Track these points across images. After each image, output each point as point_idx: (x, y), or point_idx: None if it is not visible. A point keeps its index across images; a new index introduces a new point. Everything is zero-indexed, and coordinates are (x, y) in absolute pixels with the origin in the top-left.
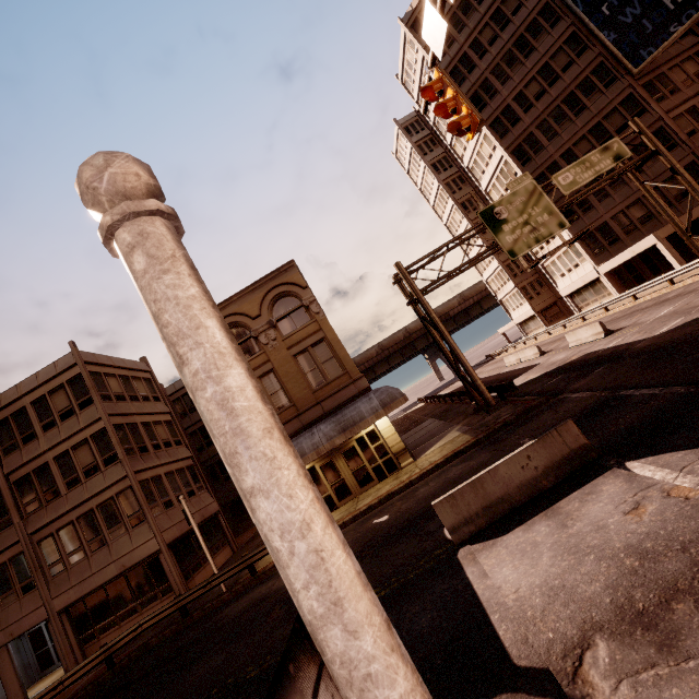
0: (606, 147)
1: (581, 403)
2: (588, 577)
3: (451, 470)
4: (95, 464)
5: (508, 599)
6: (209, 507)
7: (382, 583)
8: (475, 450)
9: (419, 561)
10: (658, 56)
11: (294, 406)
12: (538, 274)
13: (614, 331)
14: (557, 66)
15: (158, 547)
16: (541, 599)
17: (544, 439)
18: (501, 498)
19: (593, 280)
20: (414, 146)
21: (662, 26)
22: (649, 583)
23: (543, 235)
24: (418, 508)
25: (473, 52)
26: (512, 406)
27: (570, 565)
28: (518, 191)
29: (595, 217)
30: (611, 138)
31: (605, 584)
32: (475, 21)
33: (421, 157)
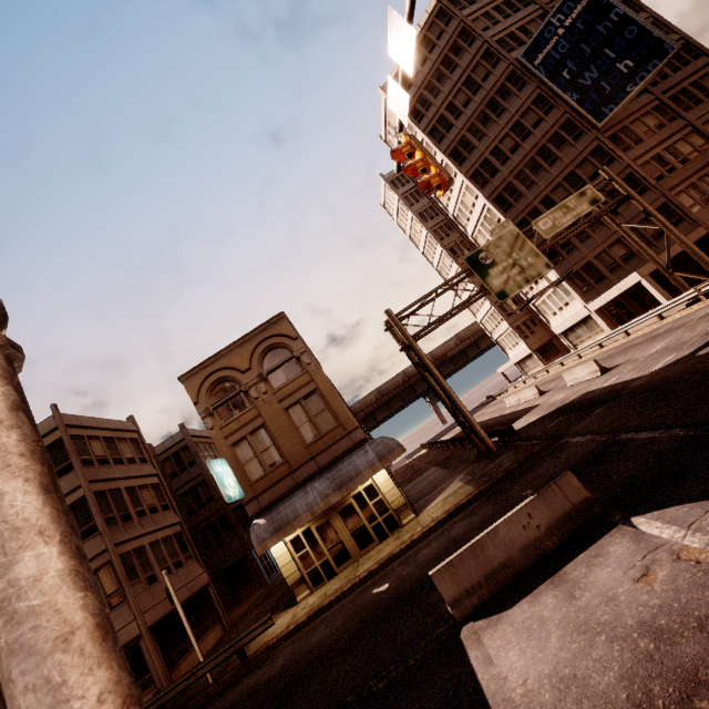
0: (580, 194)
1: (582, 448)
2: (600, 664)
3: (454, 527)
4: None
5: (515, 693)
6: (198, 579)
7: (380, 672)
8: (478, 503)
9: (420, 643)
10: (618, 112)
11: (287, 463)
12: (531, 313)
13: (610, 368)
14: (528, 123)
15: (139, 632)
16: (551, 693)
17: (544, 494)
18: (504, 563)
19: (585, 317)
20: (401, 198)
21: (619, 87)
22: (667, 673)
23: (529, 277)
24: (420, 574)
25: (449, 114)
26: (514, 453)
27: (581, 648)
28: (500, 237)
29: (579, 258)
30: (585, 184)
31: (620, 674)
32: (449, 87)
33: (408, 208)
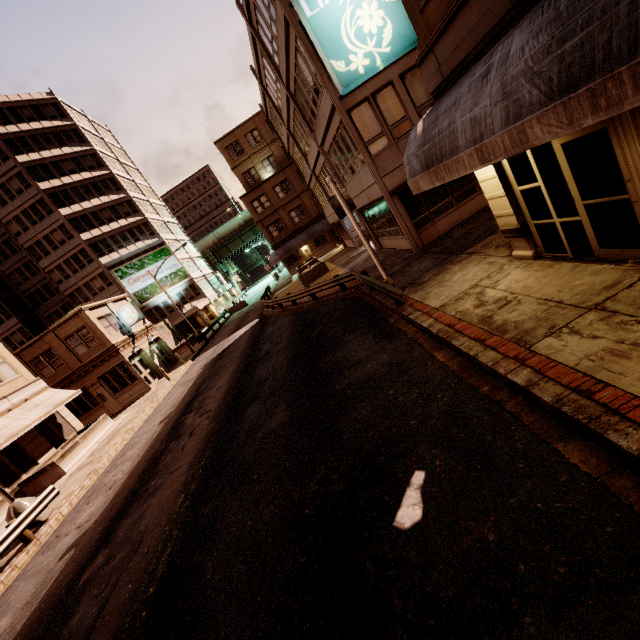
0: None
1: None
2: None
3: None
4: (314, 84)
5: None
6: None
7: None
8: None
9: None
10: None
11: None
12: None
13: None
14: None
15: (381, 194)
16: None
17: None
18: None
19: None
20: None
21: None
22: None
23: None
24: None
25: None
26: None
27: None
28: None
29: None
30: None
31: None
32: None
33: None
